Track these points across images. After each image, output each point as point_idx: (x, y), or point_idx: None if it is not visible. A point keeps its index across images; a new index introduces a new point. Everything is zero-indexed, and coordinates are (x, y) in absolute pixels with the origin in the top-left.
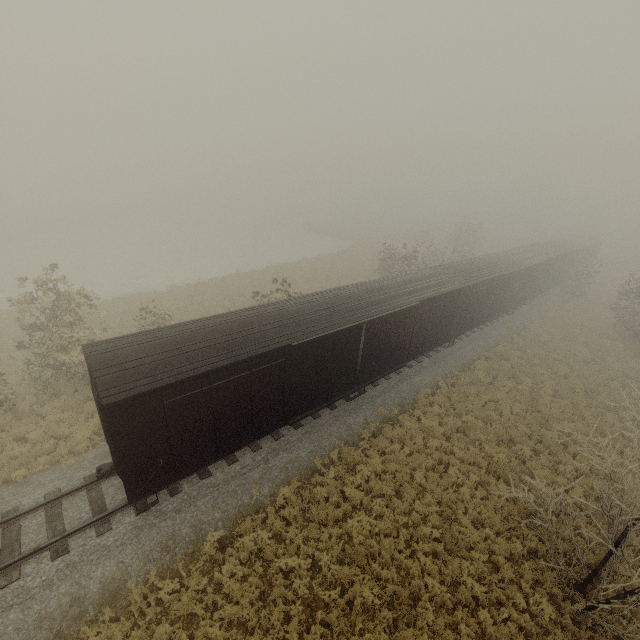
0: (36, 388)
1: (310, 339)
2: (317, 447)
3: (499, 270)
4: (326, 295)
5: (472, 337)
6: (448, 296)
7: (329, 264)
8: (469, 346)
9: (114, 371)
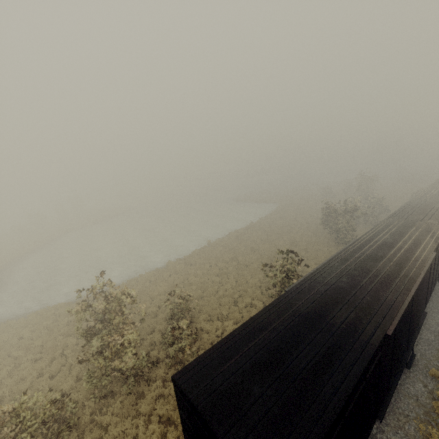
0: (91, 390)
1: (397, 322)
2: (406, 438)
3: None
4: (349, 261)
5: None
6: None
7: (271, 224)
8: None
9: (246, 433)
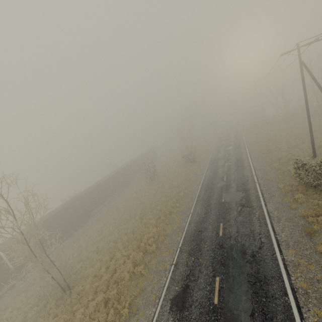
0: None
1: None
2: None
3: (88, 190)
4: None
5: (96, 215)
6: (56, 215)
7: None
8: (93, 220)
9: None
